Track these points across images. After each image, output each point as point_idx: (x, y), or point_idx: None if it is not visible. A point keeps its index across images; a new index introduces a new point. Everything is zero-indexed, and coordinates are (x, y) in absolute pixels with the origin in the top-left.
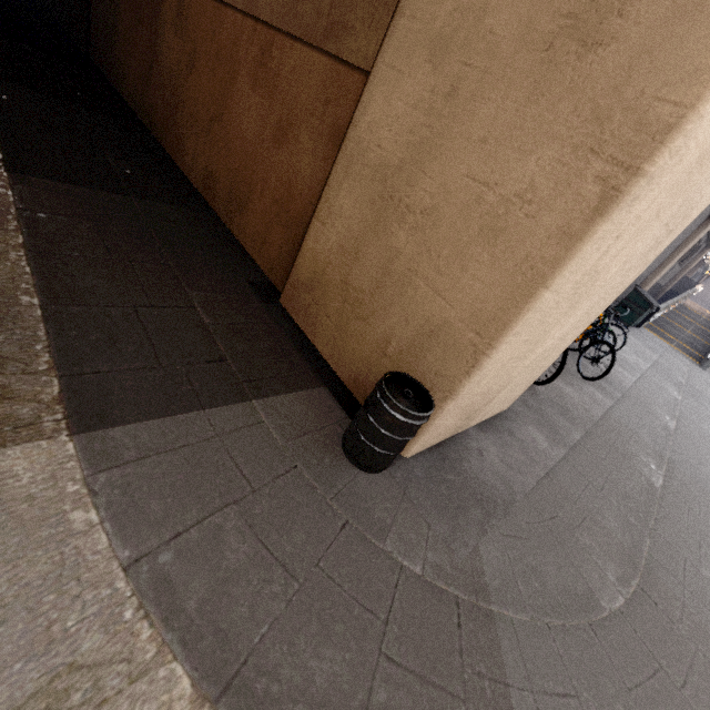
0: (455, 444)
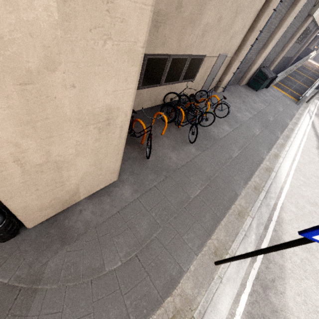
0: (67, 211)
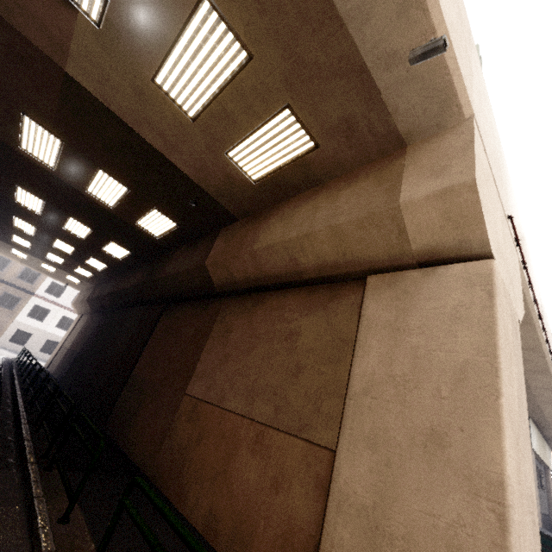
0: None
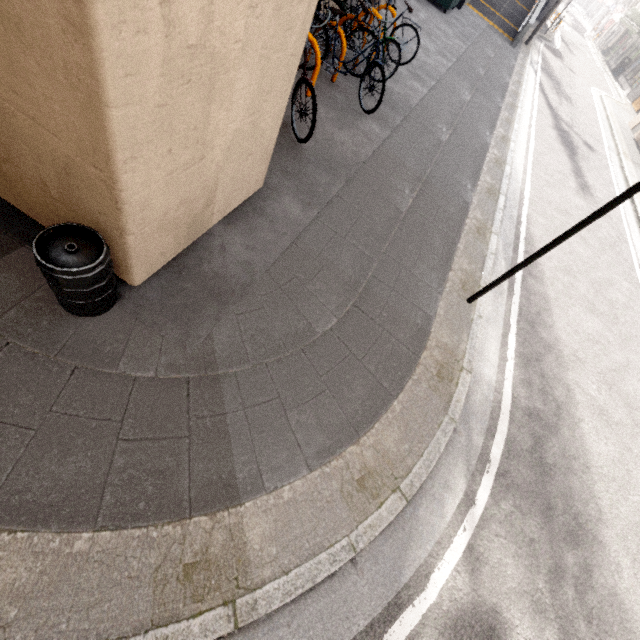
0: (195, 250)
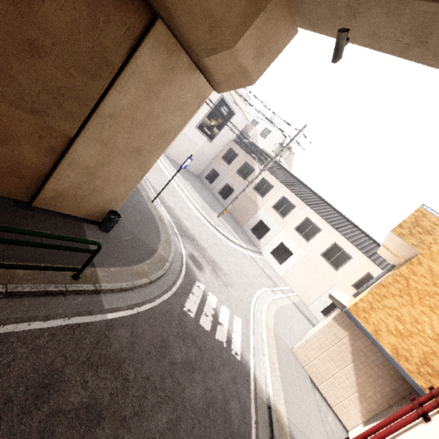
0: None
